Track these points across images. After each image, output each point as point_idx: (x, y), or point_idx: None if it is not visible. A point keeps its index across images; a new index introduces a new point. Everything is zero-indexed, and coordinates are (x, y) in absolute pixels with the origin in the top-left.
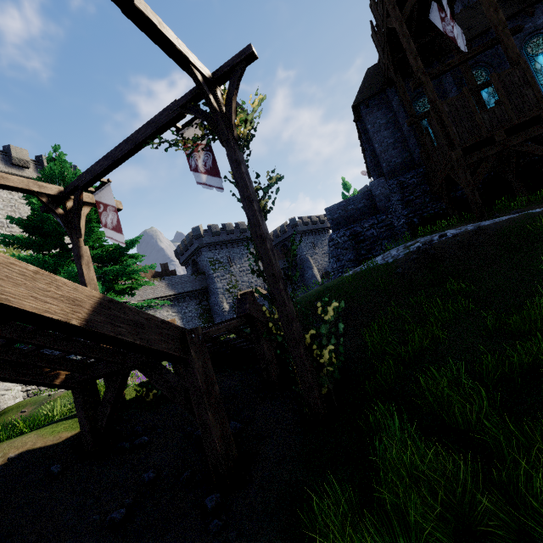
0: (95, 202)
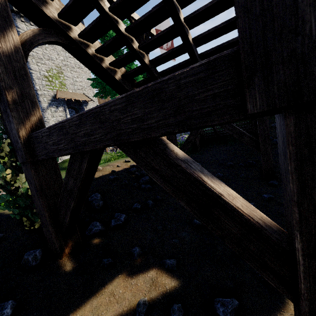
0: (151, 31)
